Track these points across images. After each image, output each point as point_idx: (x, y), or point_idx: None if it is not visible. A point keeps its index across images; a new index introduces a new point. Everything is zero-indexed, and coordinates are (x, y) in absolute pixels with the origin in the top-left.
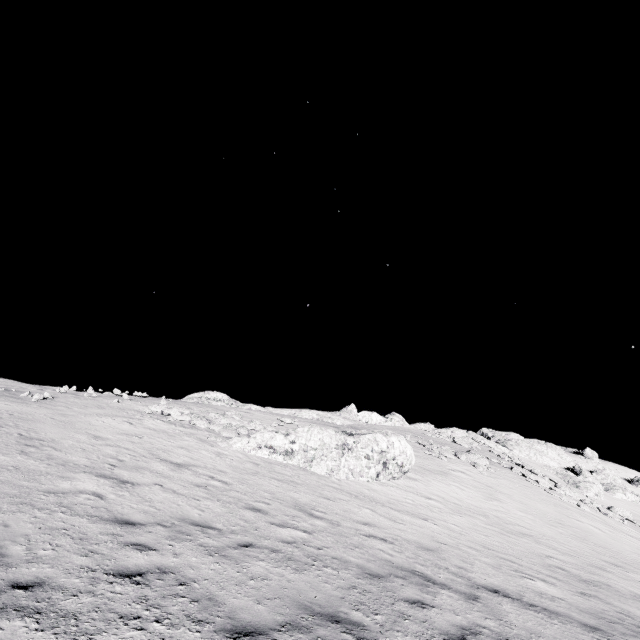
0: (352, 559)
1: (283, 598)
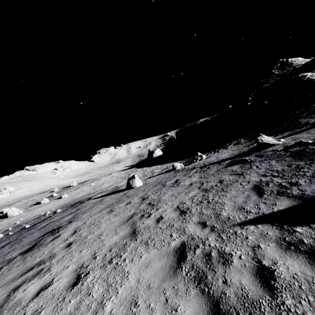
0: (18, 198)
1: (16, 200)
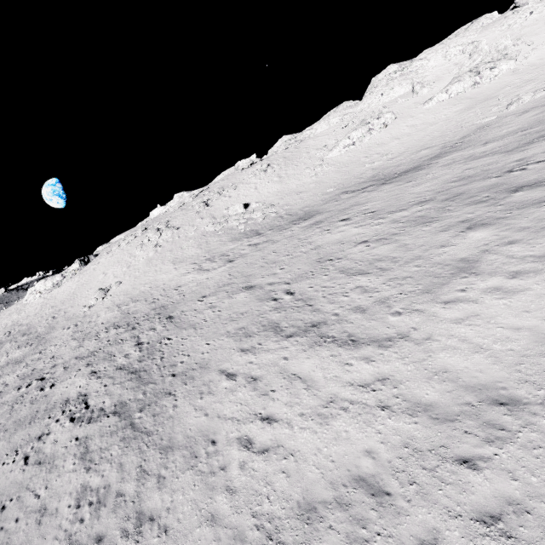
0: None
1: None
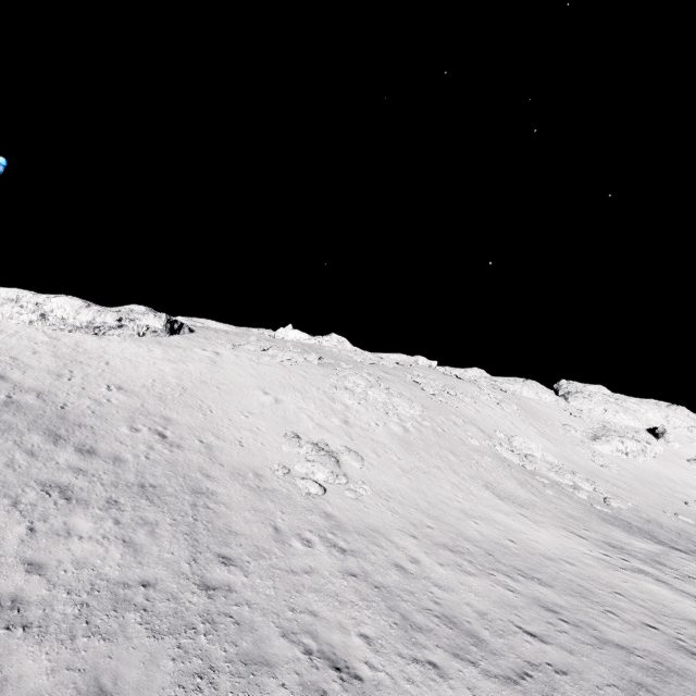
0: None
1: None
